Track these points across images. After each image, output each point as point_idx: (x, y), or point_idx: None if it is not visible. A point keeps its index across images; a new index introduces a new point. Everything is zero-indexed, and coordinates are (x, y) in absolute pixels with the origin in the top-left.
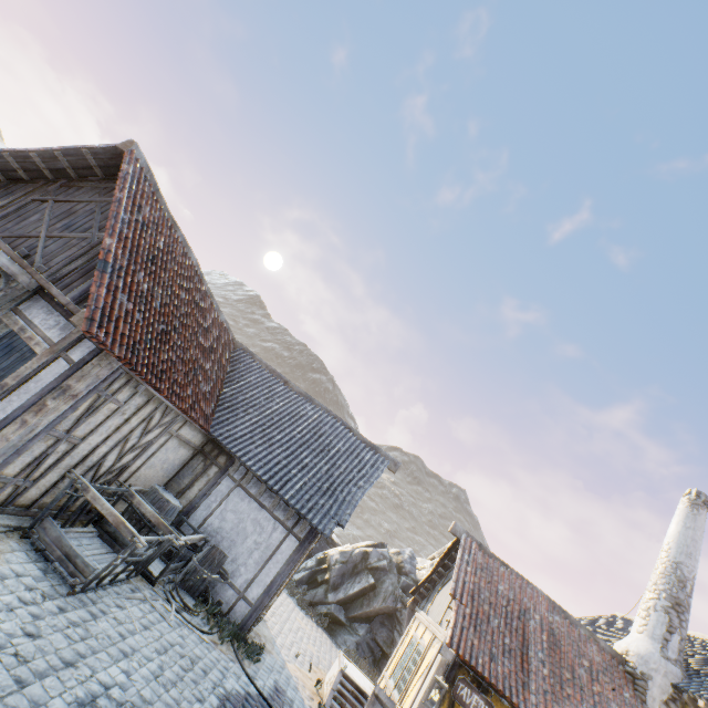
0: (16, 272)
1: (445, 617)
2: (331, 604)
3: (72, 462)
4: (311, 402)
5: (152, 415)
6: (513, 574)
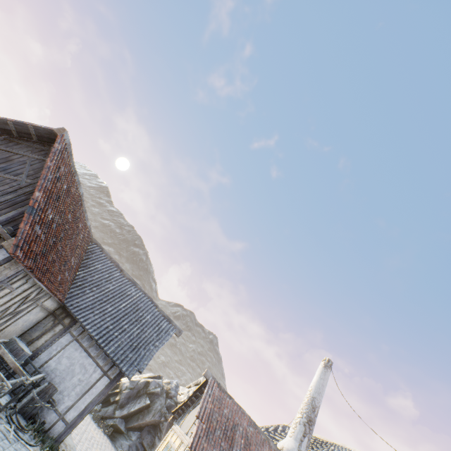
0: None
1: (190, 430)
2: (117, 418)
3: None
4: (135, 286)
5: (30, 294)
6: (233, 402)
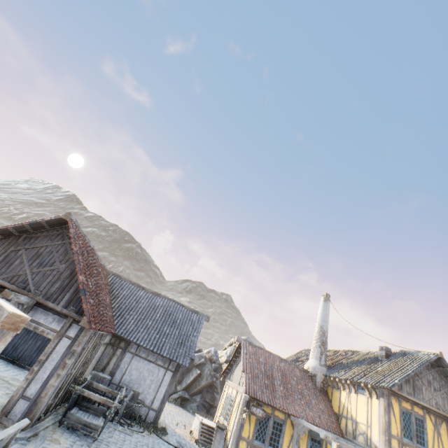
0: (28, 302)
1: (241, 381)
2: (180, 391)
3: (68, 381)
4: (159, 296)
5: (97, 341)
6: (265, 351)
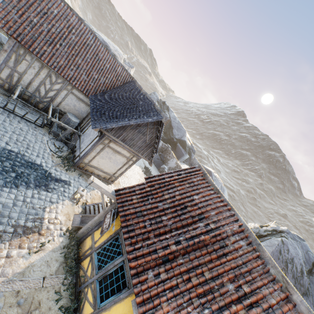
0: None
1: None
2: None
3: (25, 84)
4: (145, 95)
5: (49, 74)
6: (220, 199)
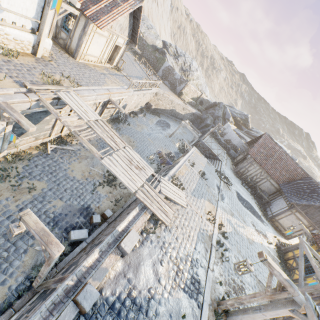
0: (247, 151)
1: None
2: None
3: (248, 174)
4: None
5: (261, 172)
6: None
